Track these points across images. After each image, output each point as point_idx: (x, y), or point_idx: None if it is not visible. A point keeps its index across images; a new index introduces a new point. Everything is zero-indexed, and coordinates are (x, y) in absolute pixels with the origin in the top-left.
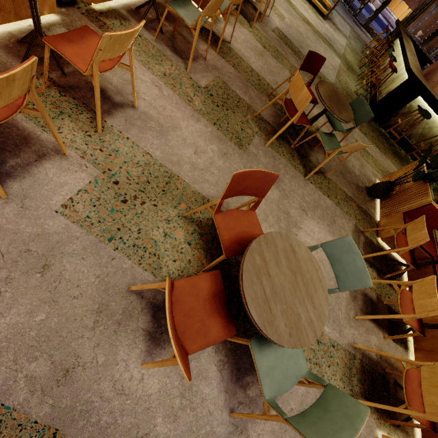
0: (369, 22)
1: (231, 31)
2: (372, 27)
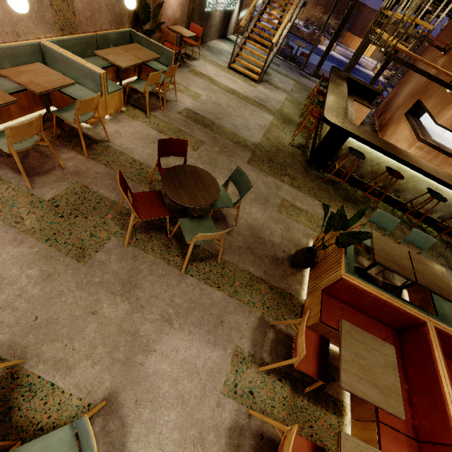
0: (317, 71)
1: (116, 129)
2: (326, 73)
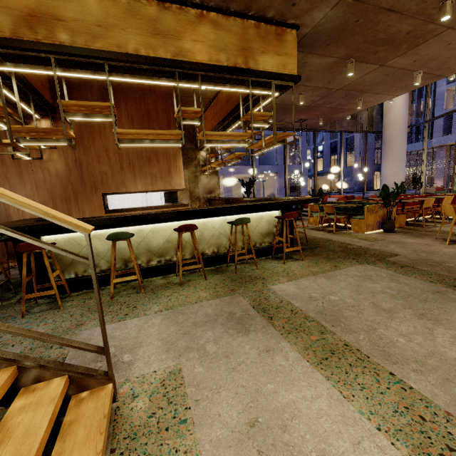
0: None
1: None
2: None
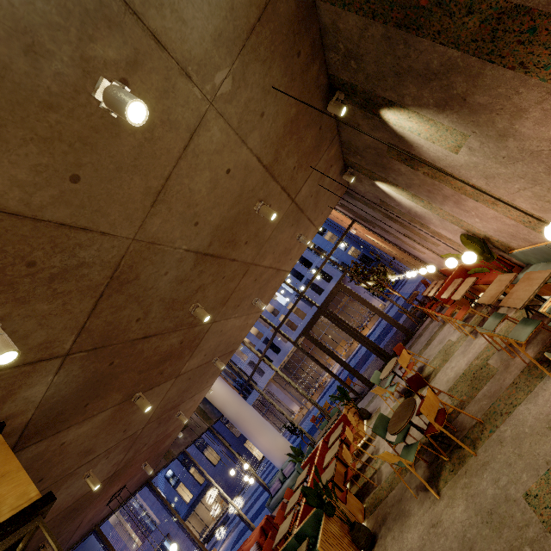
0: None
1: None
2: None
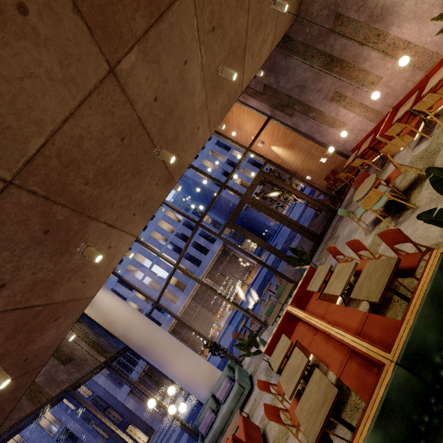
0: None
1: None
2: None
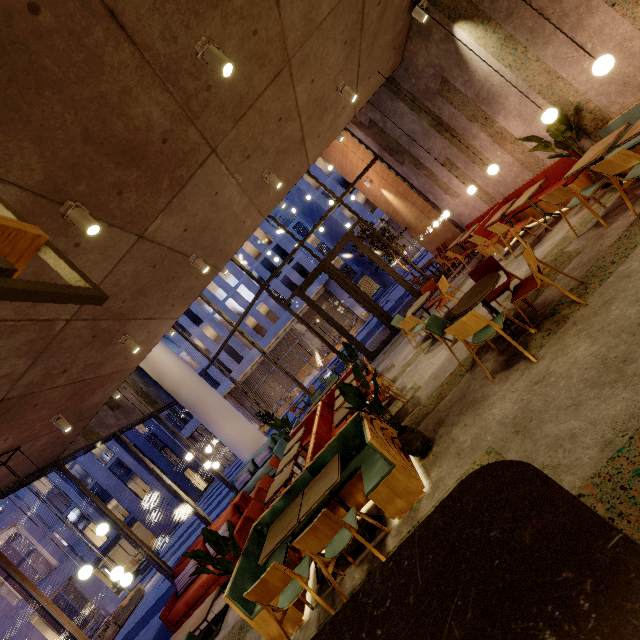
0: None
1: None
2: None
